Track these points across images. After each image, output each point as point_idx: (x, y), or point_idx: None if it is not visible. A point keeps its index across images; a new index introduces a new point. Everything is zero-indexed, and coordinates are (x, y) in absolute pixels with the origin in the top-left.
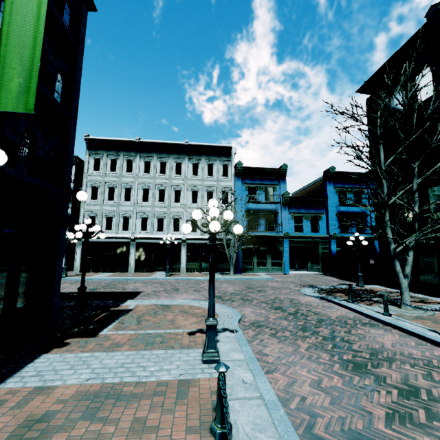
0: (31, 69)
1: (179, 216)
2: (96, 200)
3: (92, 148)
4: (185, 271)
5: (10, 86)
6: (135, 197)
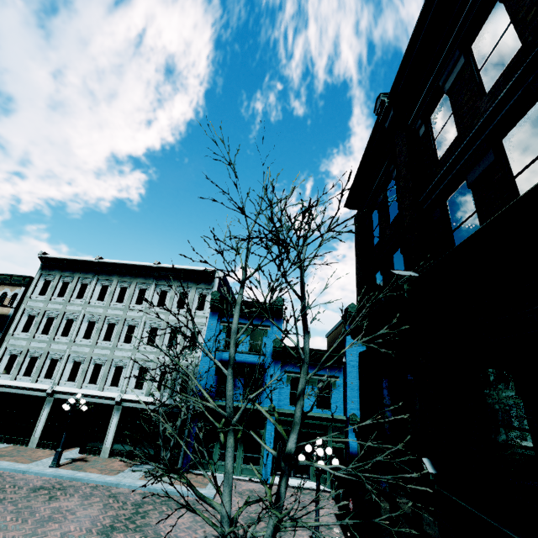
0: None
1: (123, 364)
2: (27, 332)
3: (47, 267)
4: (107, 454)
5: None
6: (74, 332)
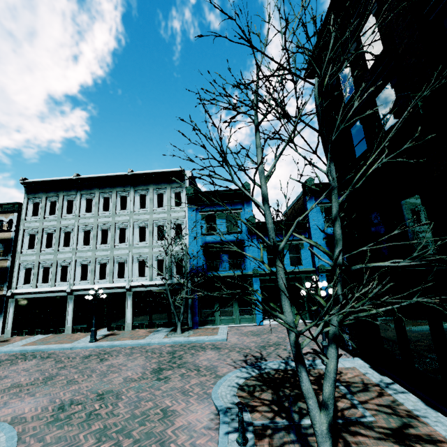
0: None
1: (124, 260)
2: (33, 249)
3: (31, 191)
4: (131, 327)
5: None
6: (74, 242)
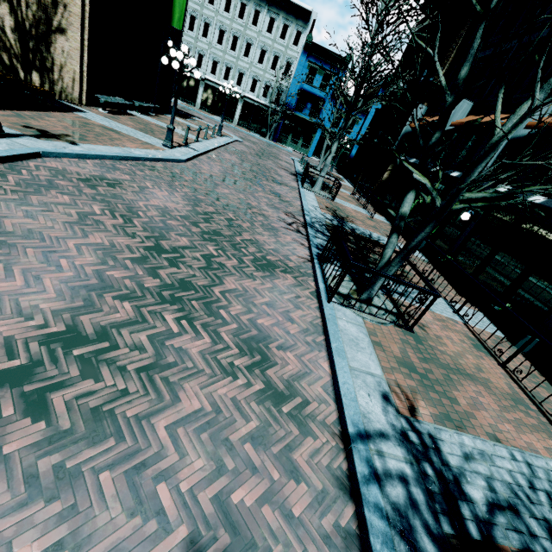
0: (182, 11)
1: (243, 72)
2: None
3: None
4: (236, 123)
5: (176, 17)
6: (211, 36)
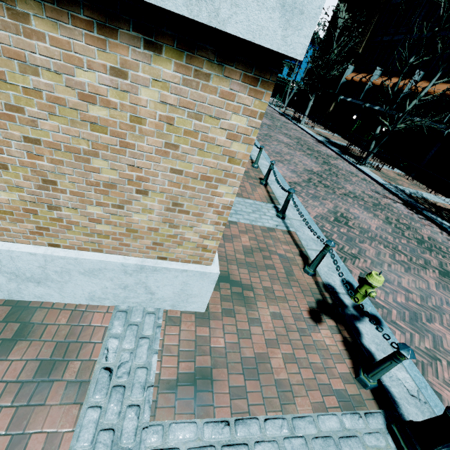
0: None
1: None
2: None
3: None
4: None
5: None
6: None
